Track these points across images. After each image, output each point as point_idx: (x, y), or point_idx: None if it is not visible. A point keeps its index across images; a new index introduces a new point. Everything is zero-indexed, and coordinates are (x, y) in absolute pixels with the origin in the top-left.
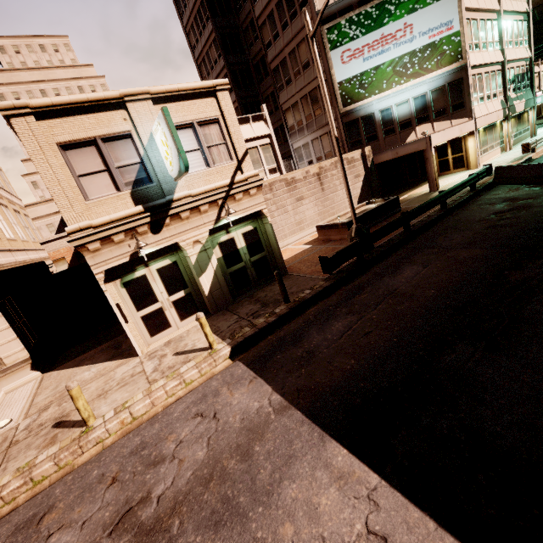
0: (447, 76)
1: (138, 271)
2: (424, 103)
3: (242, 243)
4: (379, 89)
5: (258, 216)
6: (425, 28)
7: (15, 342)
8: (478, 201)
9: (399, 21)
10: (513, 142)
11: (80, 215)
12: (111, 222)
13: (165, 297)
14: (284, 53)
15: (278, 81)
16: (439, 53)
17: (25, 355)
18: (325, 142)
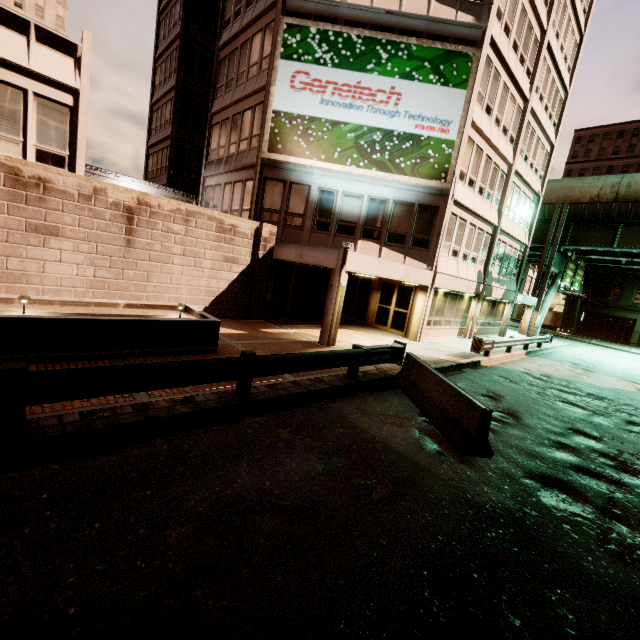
0: (422, 194)
1: None
2: (381, 212)
3: None
4: (328, 155)
5: None
6: (415, 110)
7: None
8: (321, 411)
9: (386, 79)
10: (478, 330)
11: None
12: None
13: None
14: (238, 41)
15: (220, 80)
16: (421, 156)
17: None
18: (237, 194)
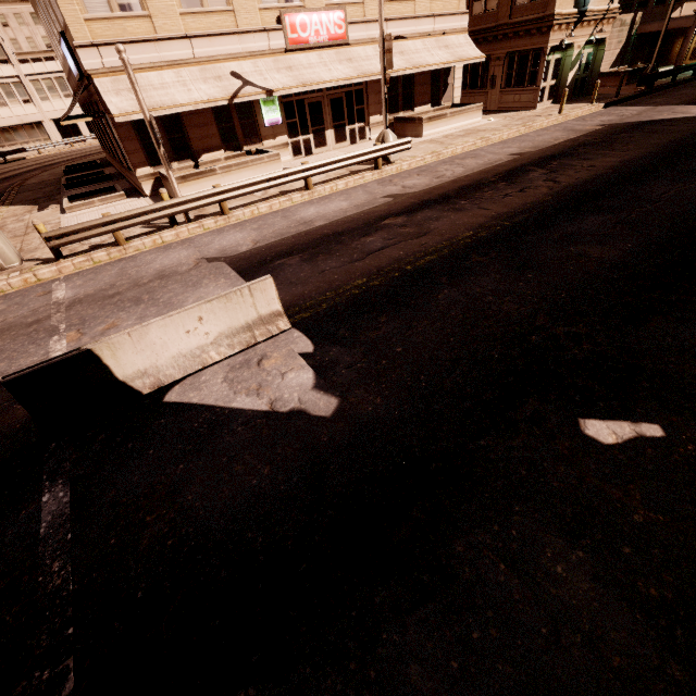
0: None
1: (550, 56)
2: None
3: (584, 60)
4: None
5: (597, 43)
6: None
7: (460, 89)
8: None
9: None
10: None
11: (560, 5)
12: (566, 15)
13: (549, 81)
14: None
15: None
16: None
17: (459, 100)
18: None
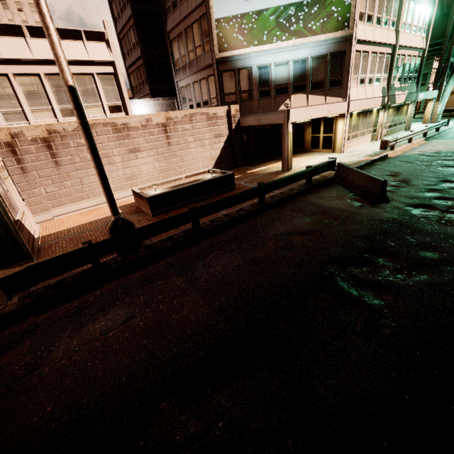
0: (331, 45)
1: None
2: (304, 69)
3: None
4: (259, 40)
5: None
6: None
7: None
8: (299, 202)
9: None
10: (386, 132)
11: None
12: None
13: None
14: None
15: (166, 2)
16: (327, 14)
17: None
18: (203, 89)
